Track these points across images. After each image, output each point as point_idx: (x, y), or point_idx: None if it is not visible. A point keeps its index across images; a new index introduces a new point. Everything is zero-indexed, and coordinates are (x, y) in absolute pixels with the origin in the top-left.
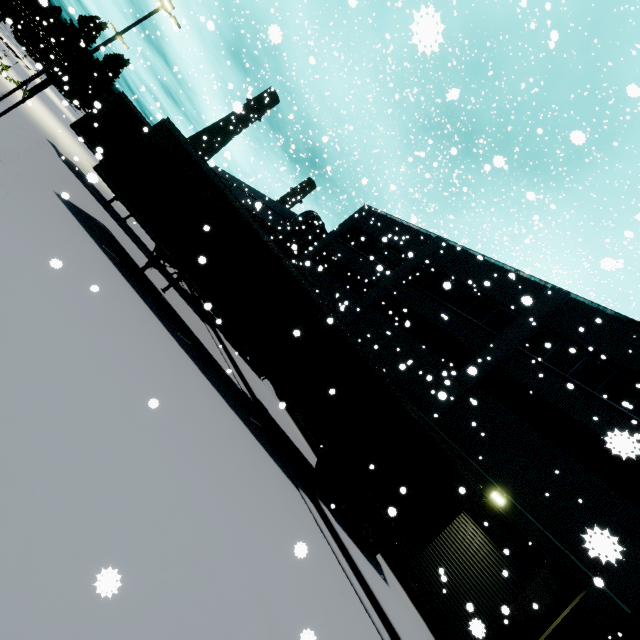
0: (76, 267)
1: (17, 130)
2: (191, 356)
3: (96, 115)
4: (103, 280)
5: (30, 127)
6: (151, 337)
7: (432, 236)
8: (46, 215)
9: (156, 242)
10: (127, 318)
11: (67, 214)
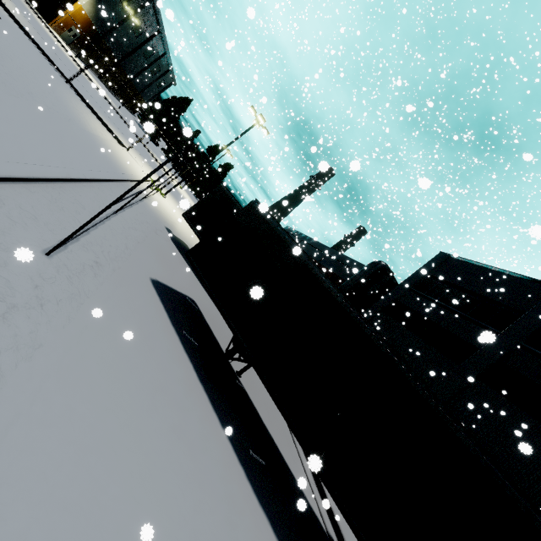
0: (130, 399)
1: (138, 225)
2: (264, 502)
3: (201, 204)
4: (166, 401)
5: (153, 220)
6: (212, 504)
7: None
8: (124, 317)
9: (234, 332)
10: (181, 478)
11: (154, 303)
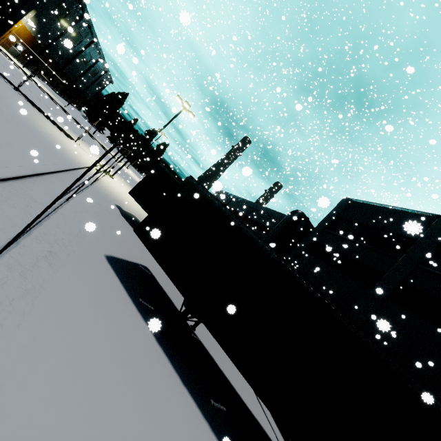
0: (92, 384)
1: (90, 207)
2: None
3: (144, 182)
4: (128, 375)
5: (104, 200)
6: None
7: (434, 217)
8: (81, 299)
9: (184, 296)
10: None
11: (110, 278)
